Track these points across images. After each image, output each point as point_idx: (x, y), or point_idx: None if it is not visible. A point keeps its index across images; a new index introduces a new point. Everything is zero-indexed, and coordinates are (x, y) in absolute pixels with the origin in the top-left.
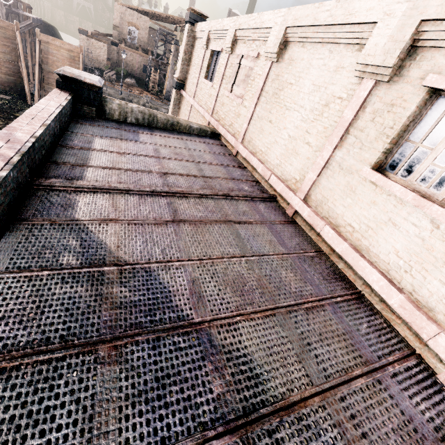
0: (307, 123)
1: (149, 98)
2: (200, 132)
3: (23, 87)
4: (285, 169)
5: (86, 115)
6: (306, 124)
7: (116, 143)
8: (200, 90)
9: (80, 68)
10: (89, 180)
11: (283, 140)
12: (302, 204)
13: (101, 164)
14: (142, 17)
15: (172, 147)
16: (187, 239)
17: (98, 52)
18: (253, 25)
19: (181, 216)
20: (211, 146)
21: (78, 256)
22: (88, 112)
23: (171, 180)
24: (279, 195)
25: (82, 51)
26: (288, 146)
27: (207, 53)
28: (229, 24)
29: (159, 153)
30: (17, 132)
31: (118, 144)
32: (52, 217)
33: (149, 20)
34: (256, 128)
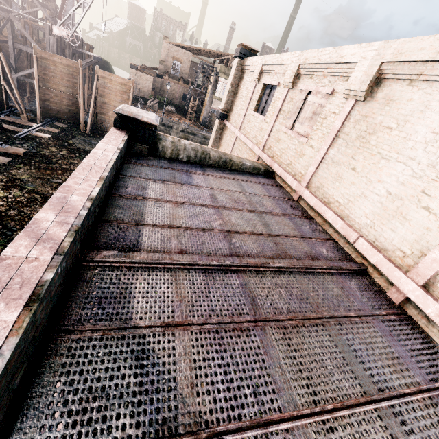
0: (424, 181)
1: (186, 124)
2: (253, 170)
3: (78, 116)
4: (382, 234)
5: (138, 153)
6: (422, 183)
7: (170, 188)
8: (248, 123)
9: (130, 99)
10: (146, 248)
11: (377, 196)
12: (424, 294)
13: (157, 220)
14: (186, 52)
15: (229, 191)
16: (282, 361)
17: (144, 83)
18: (326, 60)
19: (262, 310)
20: (268, 187)
21: (139, 416)
22: (141, 150)
23: (237, 243)
24: (372, 267)
25: (133, 84)
26: (386, 205)
27: (258, 86)
28: (291, 59)
29: (216, 200)
30: (72, 194)
31: (173, 189)
32: (103, 321)
33: (192, 55)
34: (330, 174)
